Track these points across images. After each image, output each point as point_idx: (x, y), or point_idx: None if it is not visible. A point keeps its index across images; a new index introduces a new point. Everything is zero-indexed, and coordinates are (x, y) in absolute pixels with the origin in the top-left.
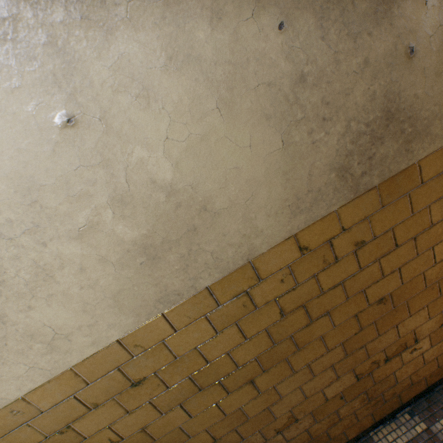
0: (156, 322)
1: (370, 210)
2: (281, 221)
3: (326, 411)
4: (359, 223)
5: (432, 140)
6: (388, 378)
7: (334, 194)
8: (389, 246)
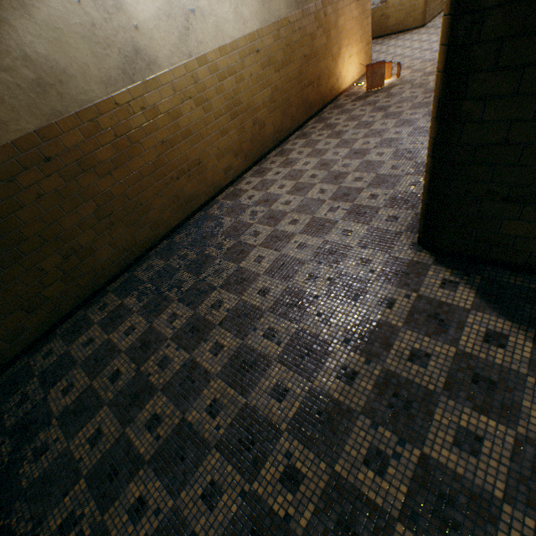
0: (262, 29)
1: (301, 17)
2: (285, 9)
3: (295, 103)
4: (299, 21)
5: (311, 1)
6: (308, 97)
7: (294, 7)
8: (305, 35)
